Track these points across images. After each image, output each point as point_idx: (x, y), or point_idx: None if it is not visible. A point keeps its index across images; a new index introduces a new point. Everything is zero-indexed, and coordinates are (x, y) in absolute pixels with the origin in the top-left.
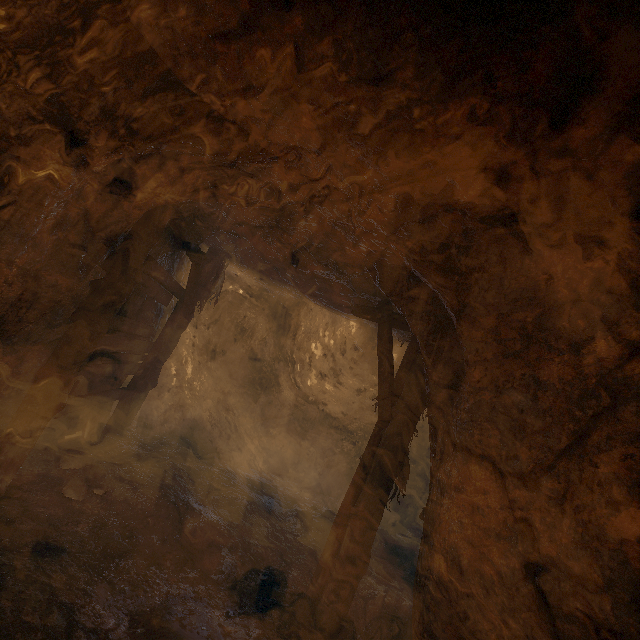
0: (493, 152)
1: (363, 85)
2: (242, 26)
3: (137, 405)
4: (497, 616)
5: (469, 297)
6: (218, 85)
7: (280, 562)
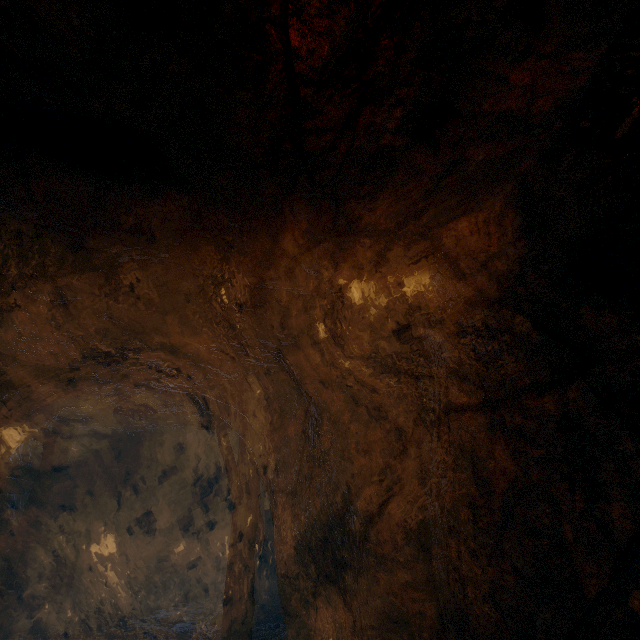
0: (213, 356)
1: (140, 349)
2: (67, 341)
3: (7, 611)
4: (301, 572)
5: (248, 405)
6: (55, 358)
7: None
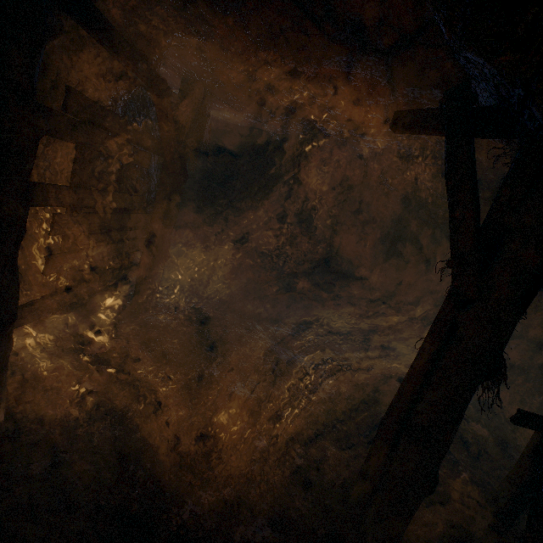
0: None
1: None
2: None
3: (157, 278)
4: None
5: None
6: None
7: (316, 435)
